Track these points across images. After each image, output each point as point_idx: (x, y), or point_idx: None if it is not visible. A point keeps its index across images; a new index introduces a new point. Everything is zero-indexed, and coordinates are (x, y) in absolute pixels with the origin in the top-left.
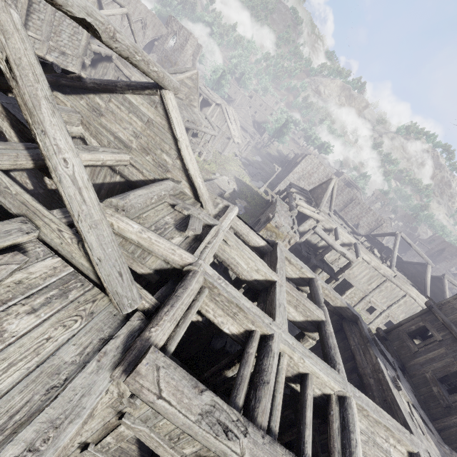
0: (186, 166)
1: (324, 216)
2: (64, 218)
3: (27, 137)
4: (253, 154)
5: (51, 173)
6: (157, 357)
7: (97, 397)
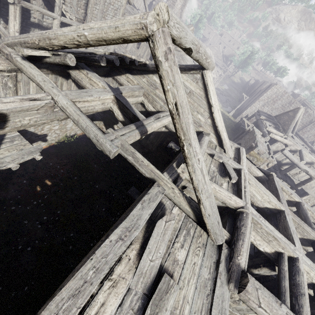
0: (215, 124)
1: (291, 140)
2: (170, 178)
3: (128, 115)
4: (221, 84)
5: (188, 166)
6: (253, 281)
7: (228, 302)
